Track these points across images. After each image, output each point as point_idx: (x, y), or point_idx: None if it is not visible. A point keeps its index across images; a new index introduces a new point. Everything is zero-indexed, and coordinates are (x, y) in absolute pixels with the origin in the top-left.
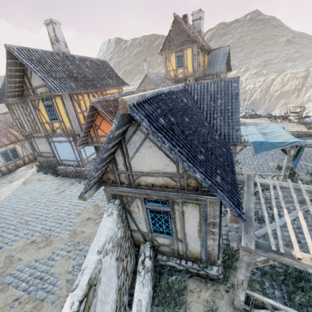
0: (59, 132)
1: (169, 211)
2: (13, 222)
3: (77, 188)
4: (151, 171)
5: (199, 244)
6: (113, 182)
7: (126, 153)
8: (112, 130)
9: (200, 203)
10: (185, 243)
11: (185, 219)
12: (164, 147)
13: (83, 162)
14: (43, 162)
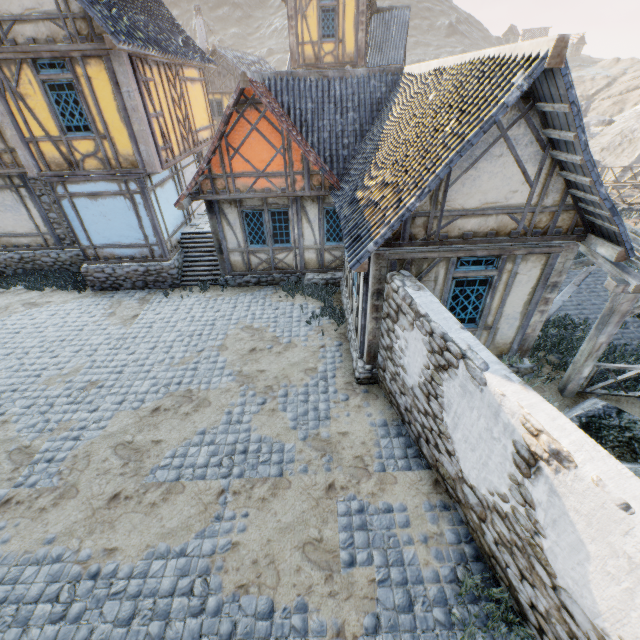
0: (93, 168)
1: (493, 277)
2: (52, 392)
3: (170, 307)
4: (481, 206)
5: (515, 328)
6: (392, 239)
7: (450, 171)
8: (509, 104)
9: (553, 251)
10: (495, 330)
11: (512, 286)
12: (579, 140)
13: (165, 248)
14: (4, 262)
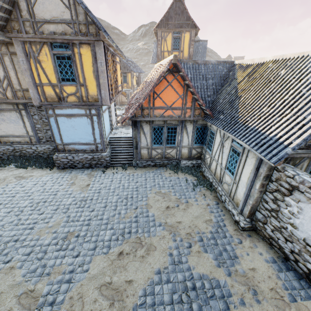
0: (72, 101)
1: None
2: (44, 241)
3: (107, 179)
4: None
5: None
6: None
7: None
8: None
9: None
10: None
11: None
12: None
13: (104, 145)
14: (3, 151)
